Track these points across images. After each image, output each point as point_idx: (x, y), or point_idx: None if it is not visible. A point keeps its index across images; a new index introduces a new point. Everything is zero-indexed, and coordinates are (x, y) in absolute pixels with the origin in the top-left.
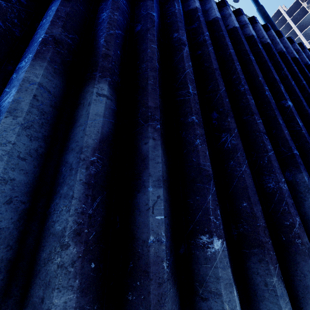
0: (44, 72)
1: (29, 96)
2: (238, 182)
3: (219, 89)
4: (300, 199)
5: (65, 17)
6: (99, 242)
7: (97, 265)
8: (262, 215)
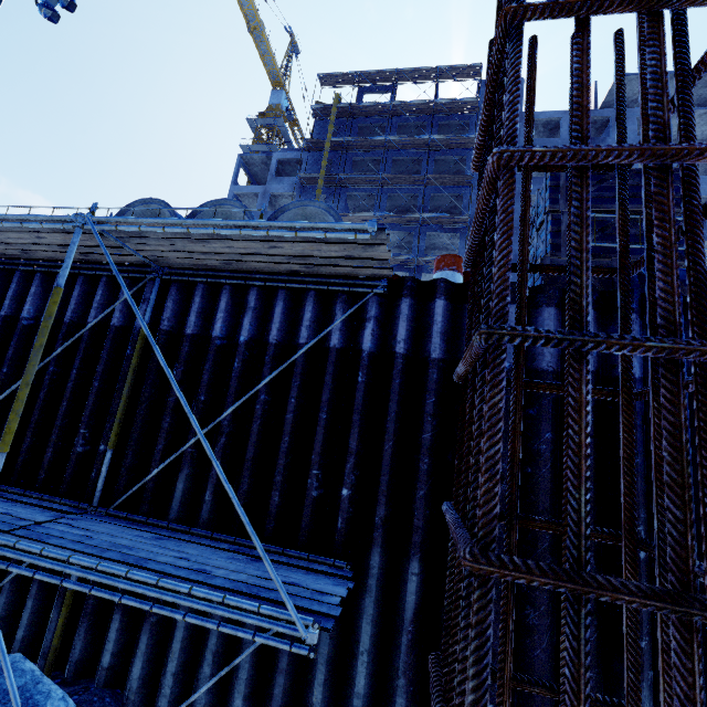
0: (380, 557)
1: (375, 580)
2: (528, 662)
3: (537, 546)
4: (619, 697)
5: (386, 490)
6: (414, 677)
7: (414, 688)
8: (542, 701)
